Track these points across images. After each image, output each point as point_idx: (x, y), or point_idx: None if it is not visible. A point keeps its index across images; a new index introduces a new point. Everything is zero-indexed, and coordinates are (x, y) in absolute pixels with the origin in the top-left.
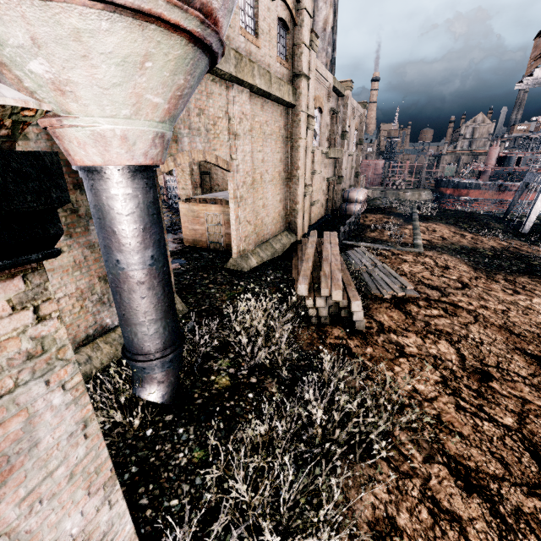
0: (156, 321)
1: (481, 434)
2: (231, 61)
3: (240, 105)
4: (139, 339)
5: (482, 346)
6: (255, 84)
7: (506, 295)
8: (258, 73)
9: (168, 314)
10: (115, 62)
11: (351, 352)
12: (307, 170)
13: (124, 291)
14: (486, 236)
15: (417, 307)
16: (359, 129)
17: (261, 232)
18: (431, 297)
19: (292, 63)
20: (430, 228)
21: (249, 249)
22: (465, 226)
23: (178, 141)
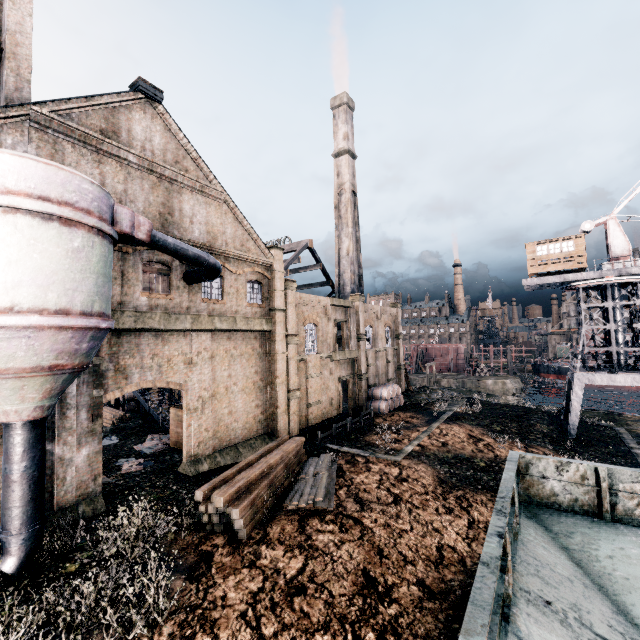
0: (19, 507)
1: (233, 637)
2: (187, 321)
3: (199, 343)
4: (6, 519)
5: (332, 563)
6: (215, 328)
7: (431, 514)
8: (219, 320)
9: (30, 504)
10: (10, 390)
11: (210, 559)
12: (291, 377)
13: (5, 486)
14: (509, 441)
15: (319, 521)
16: (395, 325)
17: (226, 437)
18: (346, 511)
19: (268, 302)
20: (445, 431)
21: (205, 454)
22: (497, 428)
23: (129, 378)
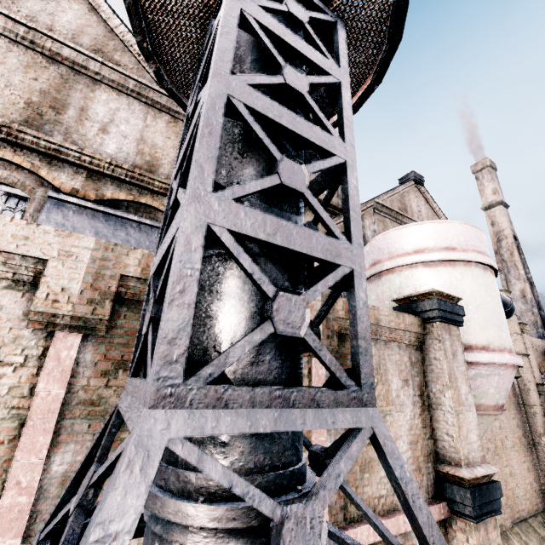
0: None
1: None
2: None
3: None
4: None
5: None
6: None
7: None
8: None
9: None
10: None
11: None
12: None
13: None
14: None
15: None
16: None
17: (515, 506)
18: None
19: None
20: None
21: (506, 525)
22: None
23: None
